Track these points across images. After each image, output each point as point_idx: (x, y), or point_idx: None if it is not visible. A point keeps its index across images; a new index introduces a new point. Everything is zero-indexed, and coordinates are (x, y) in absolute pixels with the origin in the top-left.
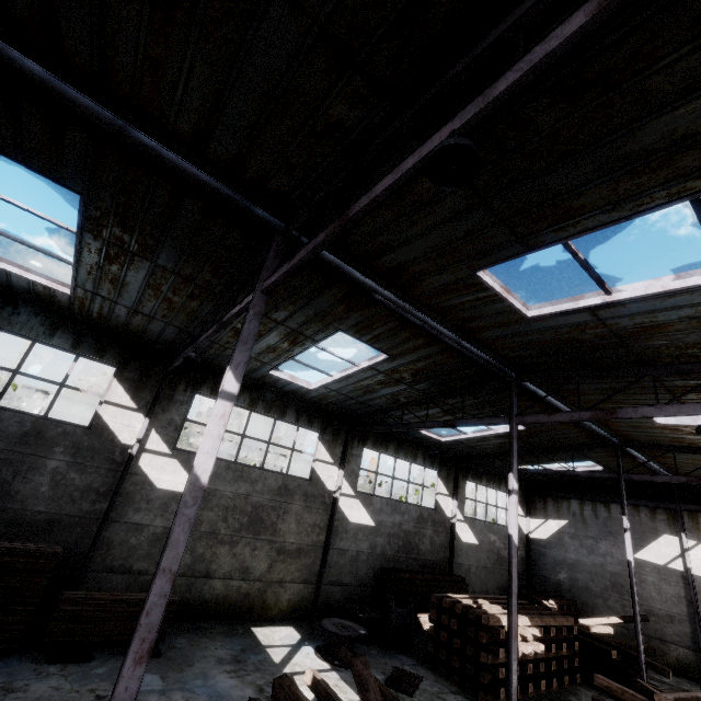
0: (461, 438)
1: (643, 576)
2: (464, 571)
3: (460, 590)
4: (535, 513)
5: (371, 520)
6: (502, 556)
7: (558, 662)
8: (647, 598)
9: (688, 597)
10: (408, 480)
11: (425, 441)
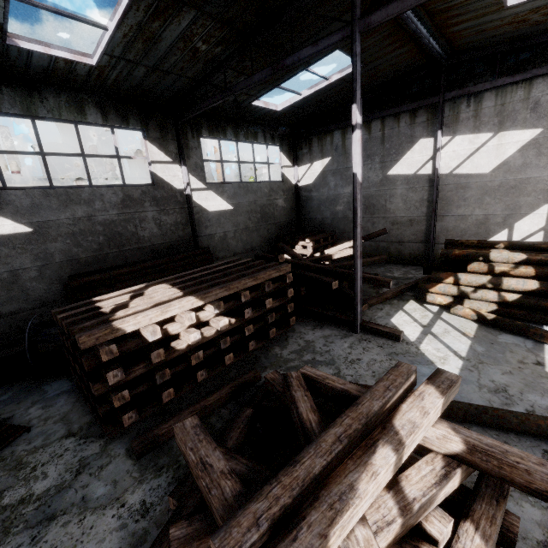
0: (111, 46)
1: (393, 191)
2: (219, 240)
3: (201, 263)
4: (302, 160)
5: (20, 226)
6: (267, 213)
7: (263, 319)
8: (394, 211)
9: (430, 198)
10: (80, 153)
11: (80, 79)
